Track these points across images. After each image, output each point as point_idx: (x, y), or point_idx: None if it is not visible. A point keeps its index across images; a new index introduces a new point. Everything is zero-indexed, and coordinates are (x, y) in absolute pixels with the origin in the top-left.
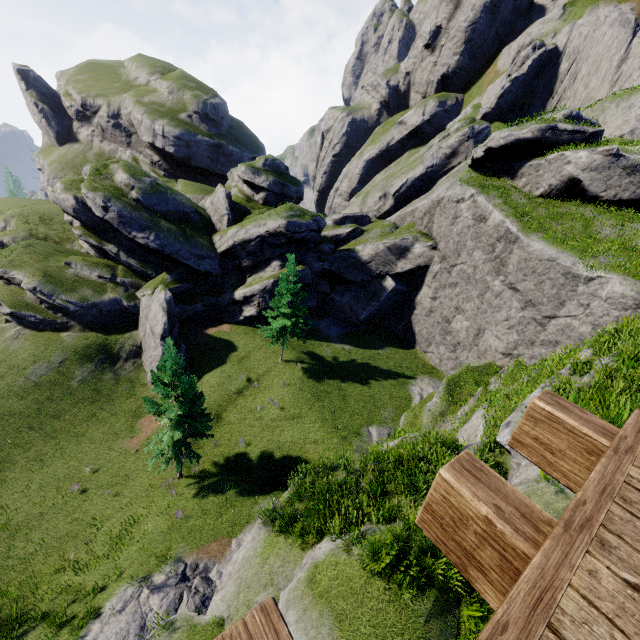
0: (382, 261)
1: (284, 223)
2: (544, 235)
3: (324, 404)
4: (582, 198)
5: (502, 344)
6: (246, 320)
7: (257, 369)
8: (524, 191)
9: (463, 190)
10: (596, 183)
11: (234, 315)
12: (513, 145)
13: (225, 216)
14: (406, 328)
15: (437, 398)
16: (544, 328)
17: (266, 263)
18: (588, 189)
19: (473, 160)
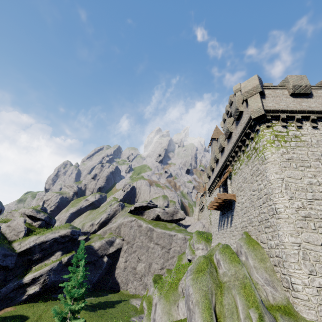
0: (103, 248)
1: (70, 230)
2: (159, 228)
3: (106, 318)
4: (160, 219)
5: (159, 265)
6: (27, 298)
7: (53, 321)
8: (146, 218)
9: (132, 218)
10: (162, 216)
11: (14, 298)
12: (141, 206)
13: (23, 231)
14: (113, 283)
15: (153, 287)
16: (169, 253)
17: (51, 254)
18: (161, 217)
19: (131, 210)
